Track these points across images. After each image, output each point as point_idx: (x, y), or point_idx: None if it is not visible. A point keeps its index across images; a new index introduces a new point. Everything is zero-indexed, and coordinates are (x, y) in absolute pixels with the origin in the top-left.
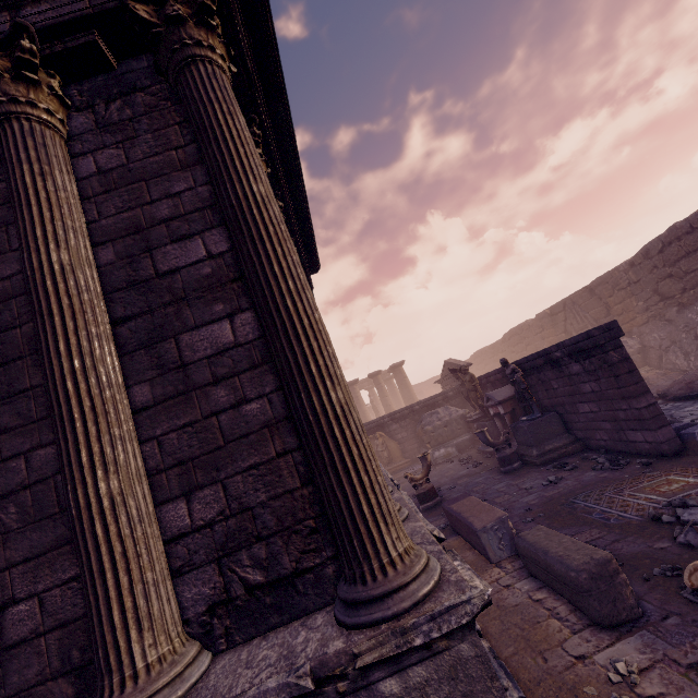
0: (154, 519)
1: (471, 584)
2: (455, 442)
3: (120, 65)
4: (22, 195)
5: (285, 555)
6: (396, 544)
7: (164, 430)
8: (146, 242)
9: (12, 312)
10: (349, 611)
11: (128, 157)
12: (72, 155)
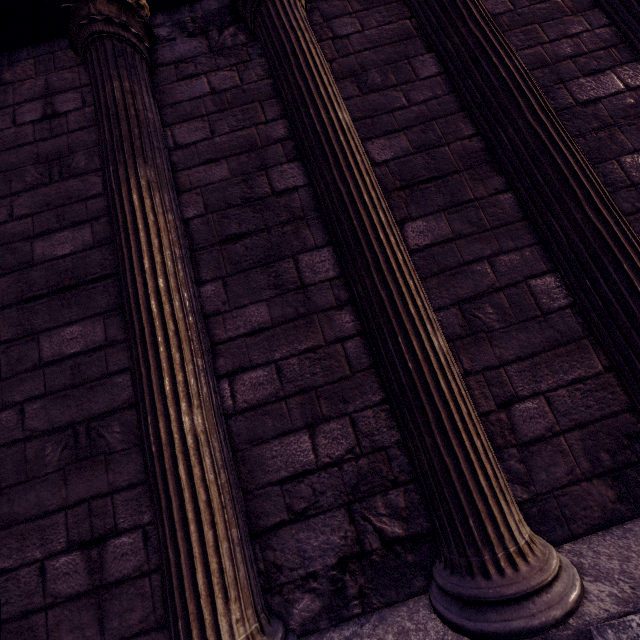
0: None
1: None
2: None
3: None
4: (473, 10)
5: None
6: None
7: None
8: (556, 75)
9: (435, 132)
10: None
11: (513, 4)
12: None
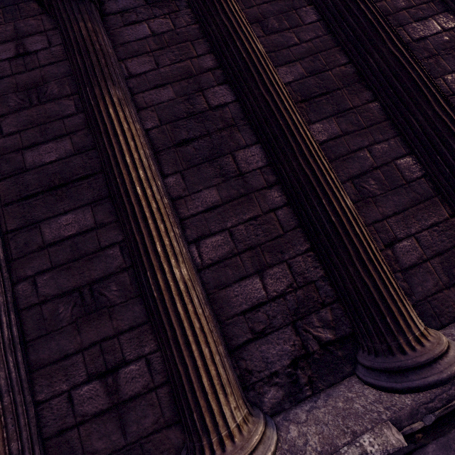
0: None
1: None
2: None
3: None
4: None
5: None
6: None
7: None
8: (397, 21)
9: (320, 61)
10: None
11: None
12: None
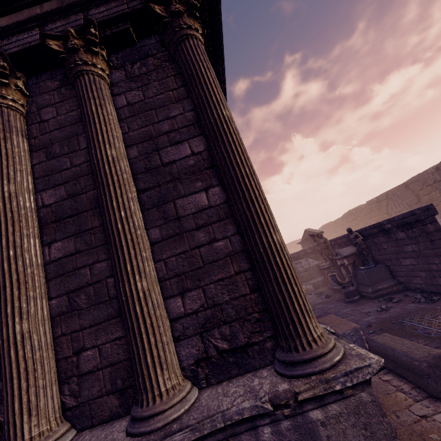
0: (164, 307)
1: (368, 356)
2: (312, 282)
3: (139, 42)
4: (90, 117)
5: (240, 334)
6: (316, 330)
7: (167, 255)
8: (156, 145)
9: (81, 185)
10: (288, 367)
11: (144, 96)
12: (113, 95)
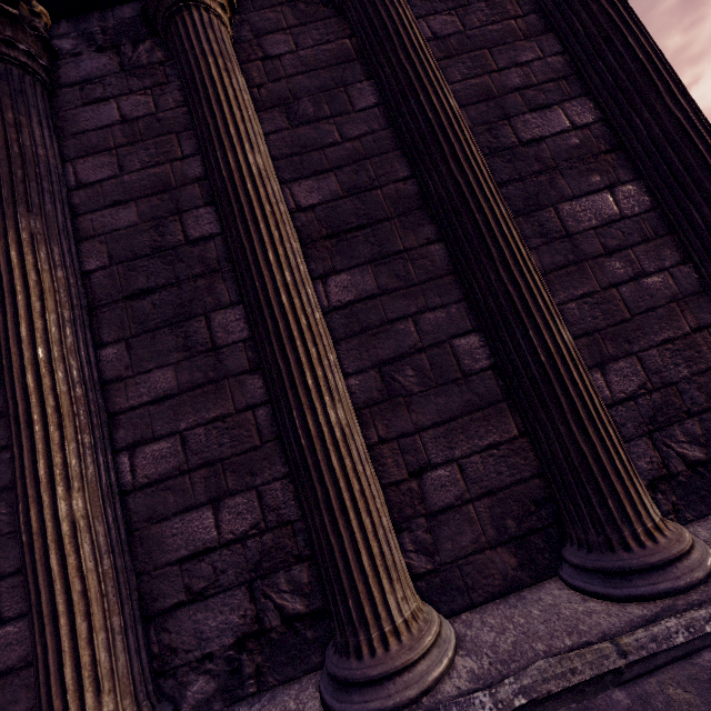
0: None
1: None
2: None
3: None
4: (404, 38)
5: None
6: None
7: (560, 299)
8: (501, 110)
9: (368, 173)
10: None
11: (463, 24)
12: None
